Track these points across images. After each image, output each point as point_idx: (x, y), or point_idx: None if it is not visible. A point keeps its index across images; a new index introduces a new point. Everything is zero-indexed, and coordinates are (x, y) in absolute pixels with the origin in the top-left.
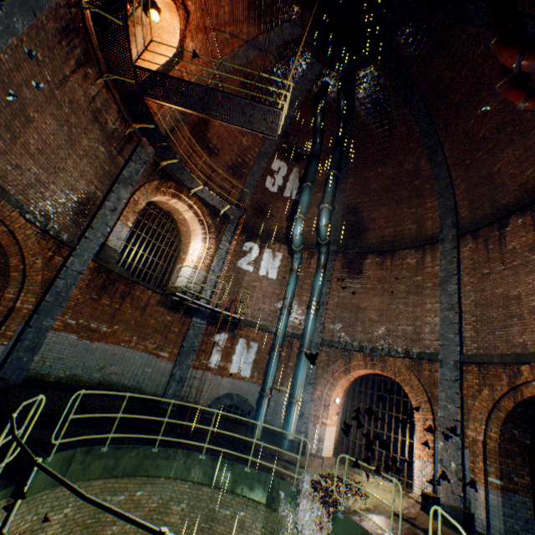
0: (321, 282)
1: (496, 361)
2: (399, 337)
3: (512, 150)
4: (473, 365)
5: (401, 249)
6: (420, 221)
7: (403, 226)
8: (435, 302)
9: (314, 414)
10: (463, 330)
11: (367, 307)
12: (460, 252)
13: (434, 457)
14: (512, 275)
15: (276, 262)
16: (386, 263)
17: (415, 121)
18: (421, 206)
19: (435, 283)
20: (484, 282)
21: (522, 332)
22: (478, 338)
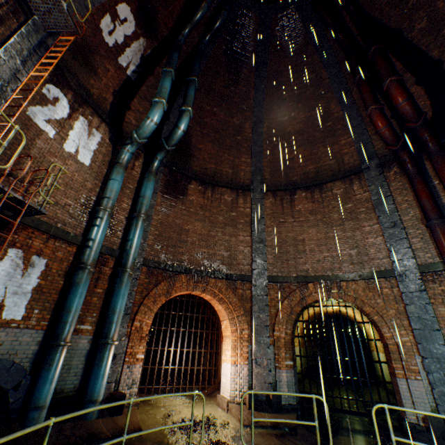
0: (151, 192)
1: (291, 281)
2: (219, 261)
3: (304, 150)
4: (275, 284)
5: (221, 186)
6: (236, 170)
7: (223, 167)
8: (247, 235)
9: (130, 352)
10: (267, 259)
11: (191, 229)
12: (264, 202)
13: (248, 359)
14: (299, 226)
15: (92, 143)
16: (208, 194)
17: (256, 91)
18: (239, 158)
19: (247, 221)
20: (281, 227)
21: (306, 262)
22: (278, 265)
